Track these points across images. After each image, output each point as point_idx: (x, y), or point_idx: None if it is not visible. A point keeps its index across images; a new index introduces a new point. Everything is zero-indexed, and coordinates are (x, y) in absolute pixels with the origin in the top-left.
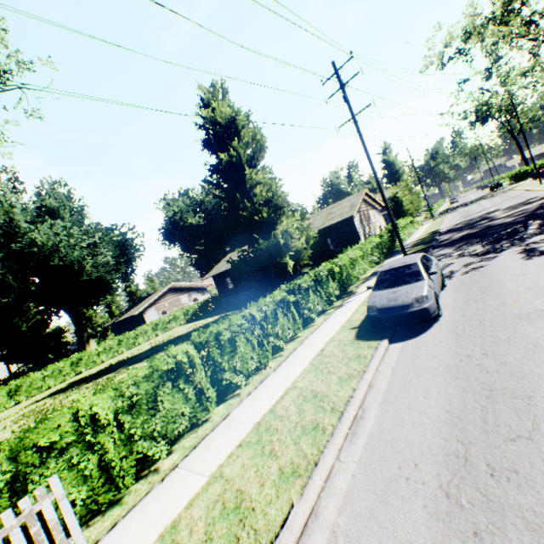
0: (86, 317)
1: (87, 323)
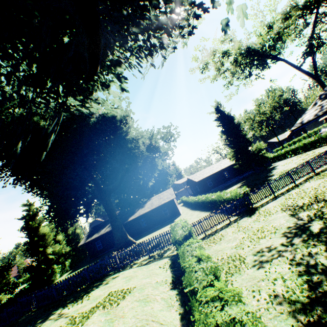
0: (44, 244)
1: (44, 251)
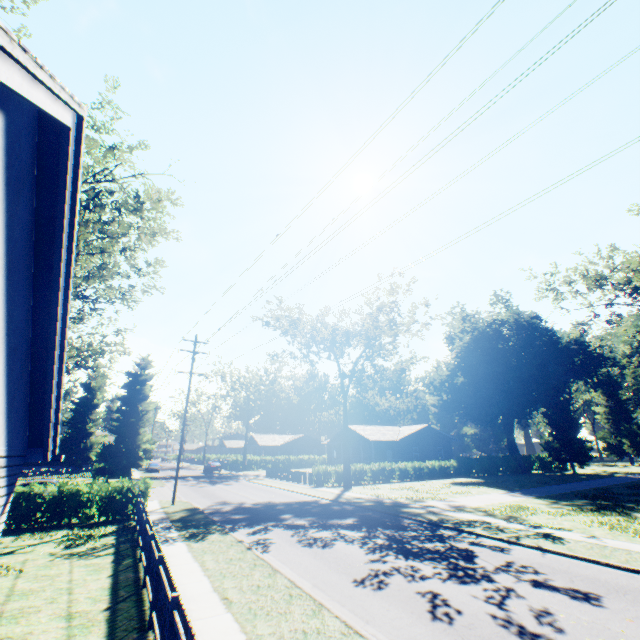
0: None
1: None
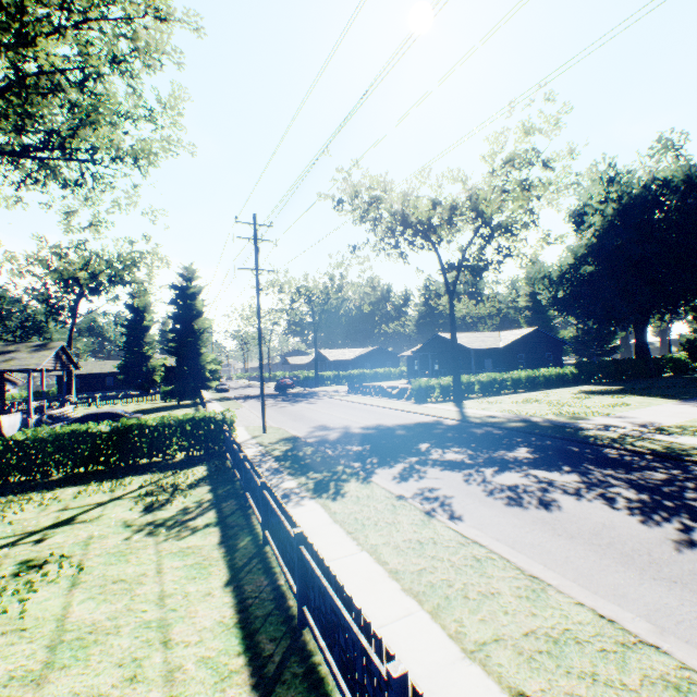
0: None
1: None
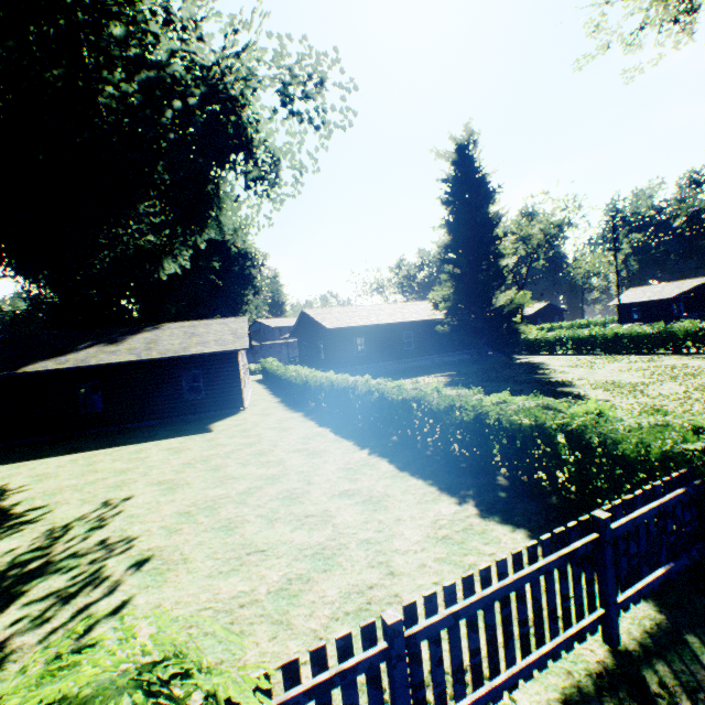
0: None
1: None
